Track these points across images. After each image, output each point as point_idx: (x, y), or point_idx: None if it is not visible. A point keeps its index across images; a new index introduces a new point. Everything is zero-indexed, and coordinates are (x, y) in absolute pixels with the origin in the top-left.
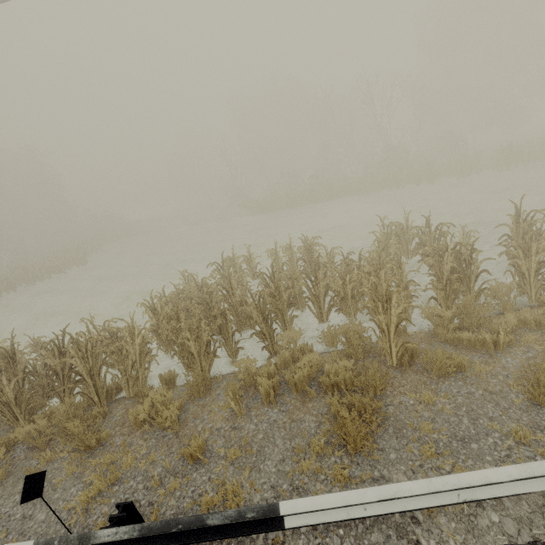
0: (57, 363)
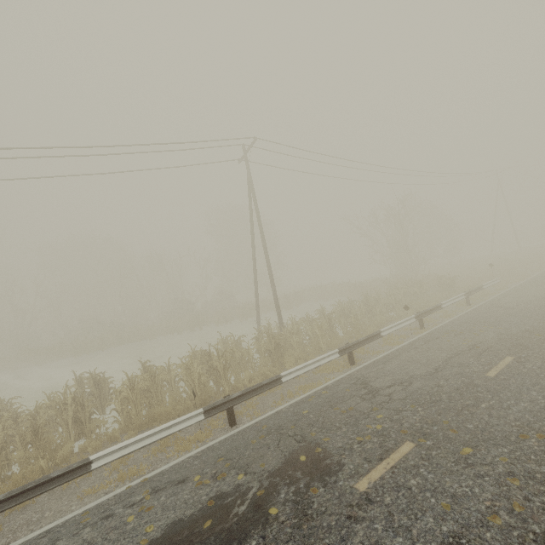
0: None
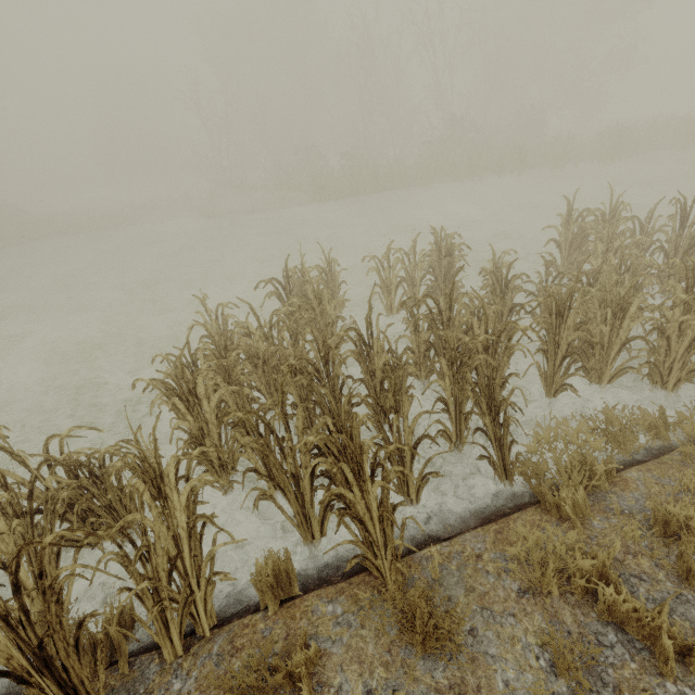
0: None
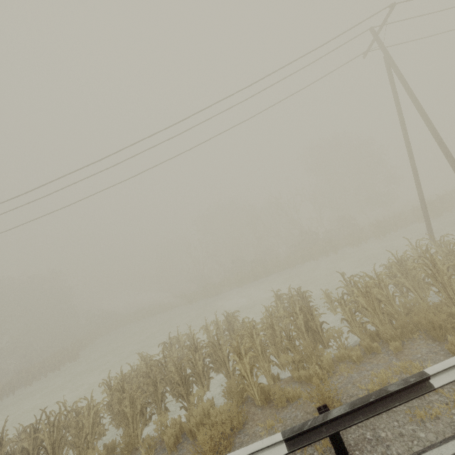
0: (31, 438)
